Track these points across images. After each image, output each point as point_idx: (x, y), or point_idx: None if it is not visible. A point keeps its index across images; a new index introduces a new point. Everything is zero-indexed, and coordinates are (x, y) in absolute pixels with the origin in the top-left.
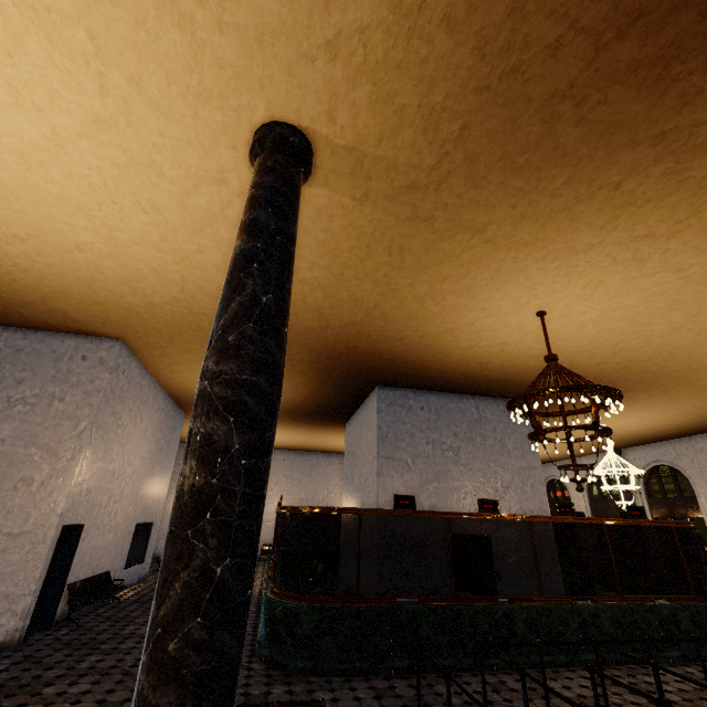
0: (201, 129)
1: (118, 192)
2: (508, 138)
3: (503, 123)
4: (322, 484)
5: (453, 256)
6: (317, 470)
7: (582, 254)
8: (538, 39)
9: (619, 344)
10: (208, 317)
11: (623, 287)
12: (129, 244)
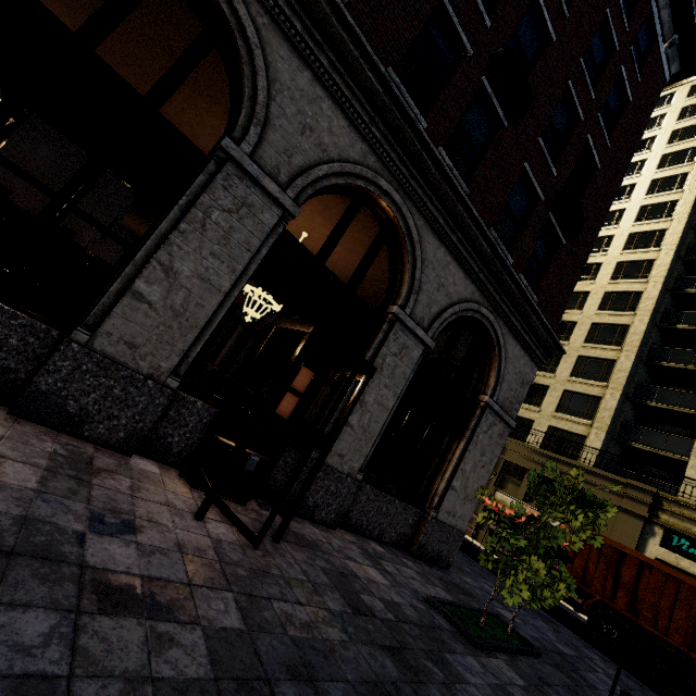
0: None
1: None
2: None
3: None
4: None
5: None
6: None
7: None
8: None
9: None
10: None
11: None
12: None
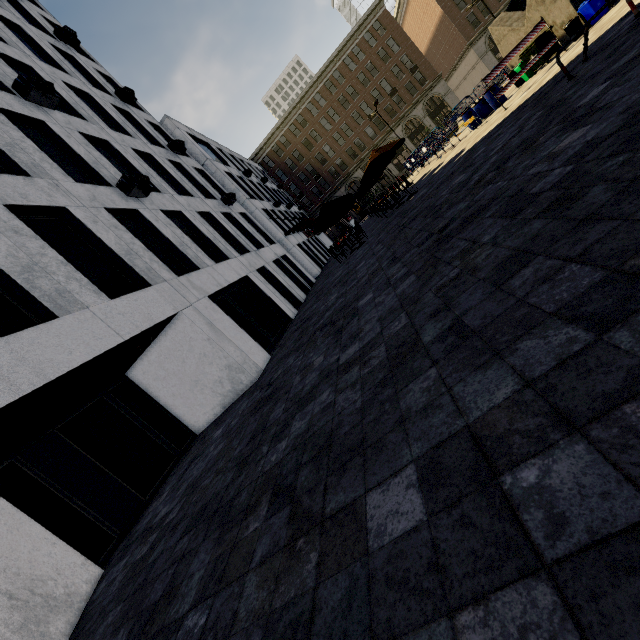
0: None
1: None
2: None
3: None
4: None
5: None
6: None
7: None
8: None
9: None
10: None
11: None
12: None
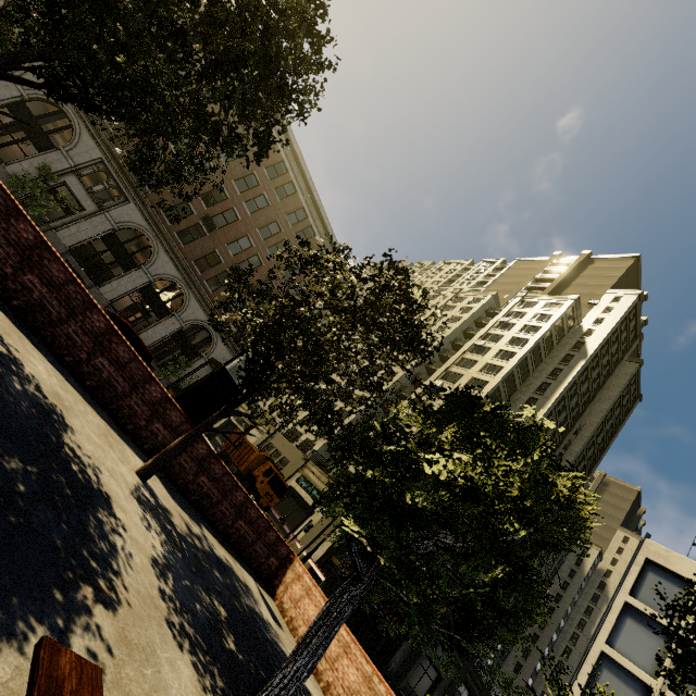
0: None
1: None
2: None
3: None
4: None
5: None
6: None
7: None
8: None
9: None
10: None
11: None
12: None
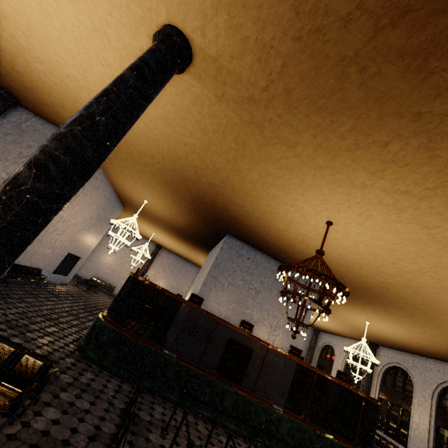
0: (131, 17)
1: (88, 47)
2: (312, 82)
3: (309, 69)
4: (188, 283)
5: (275, 159)
6: (189, 274)
7: (359, 189)
8: (335, 10)
9: (381, 267)
10: (135, 148)
11: (386, 225)
12: (94, 84)
